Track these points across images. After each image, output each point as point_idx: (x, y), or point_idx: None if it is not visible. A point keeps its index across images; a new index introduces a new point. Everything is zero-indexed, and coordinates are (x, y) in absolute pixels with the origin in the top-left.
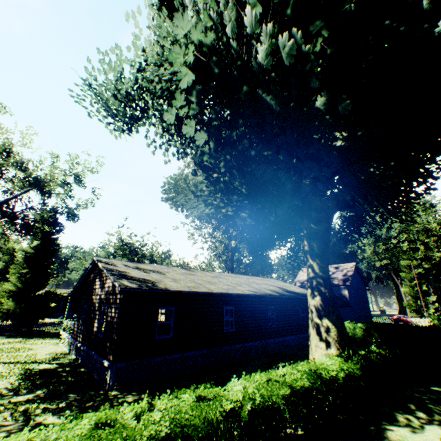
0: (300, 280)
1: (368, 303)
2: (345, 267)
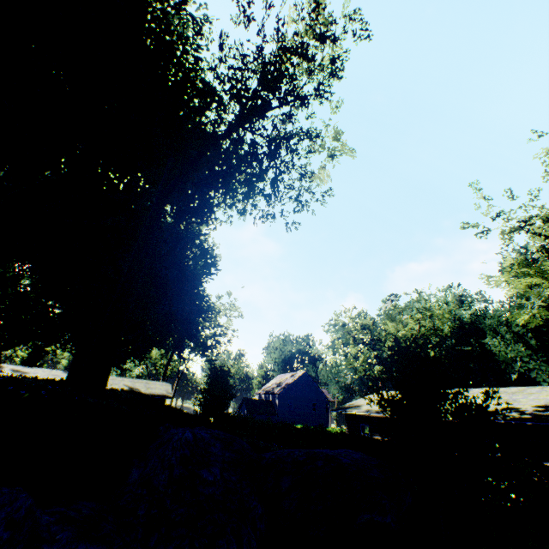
0: (265, 386)
1: (324, 416)
2: (296, 374)
